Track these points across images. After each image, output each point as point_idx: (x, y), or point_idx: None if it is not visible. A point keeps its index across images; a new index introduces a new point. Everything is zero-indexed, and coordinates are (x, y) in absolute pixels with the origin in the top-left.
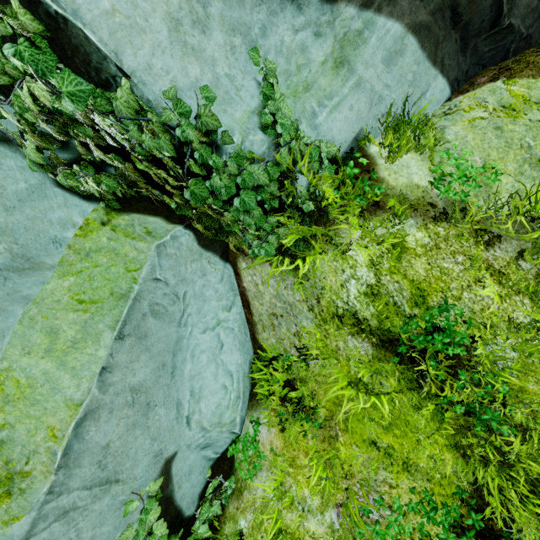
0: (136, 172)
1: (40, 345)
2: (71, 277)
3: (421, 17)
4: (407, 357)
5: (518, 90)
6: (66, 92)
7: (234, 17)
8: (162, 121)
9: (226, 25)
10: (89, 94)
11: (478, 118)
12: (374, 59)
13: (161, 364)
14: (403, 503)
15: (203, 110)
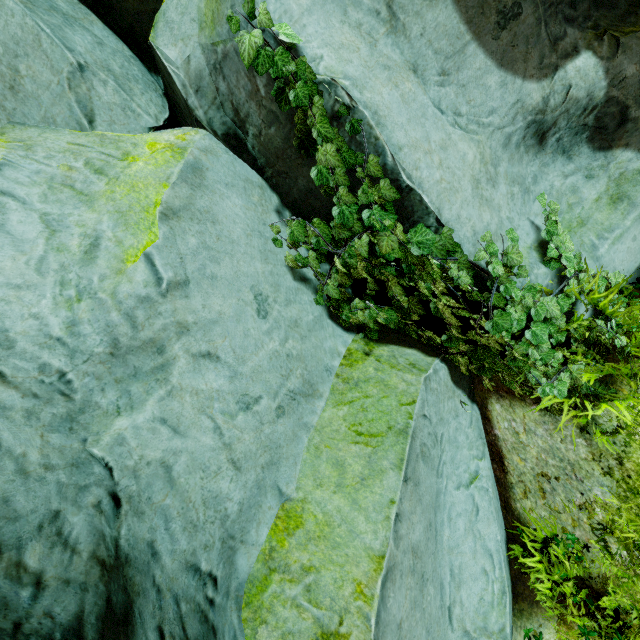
0: (419, 305)
1: (329, 477)
2: (344, 406)
3: None
4: None
5: None
6: (416, 241)
7: (514, 172)
8: (474, 260)
9: (508, 179)
10: (433, 241)
11: None
12: None
13: (428, 522)
14: None
15: (510, 249)
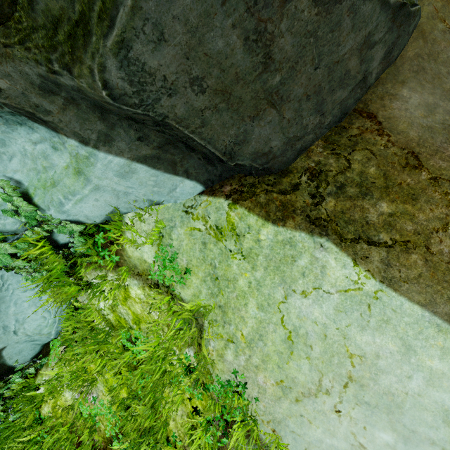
0: None
1: None
2: None
3: (145, 151)
4: (122, 347)
5: (233, 217)
6: None
7: None
8: None
9: None
10: None
11: (197, 229)
12: (106, 175)
13: None
14: (105, 402)
15: None
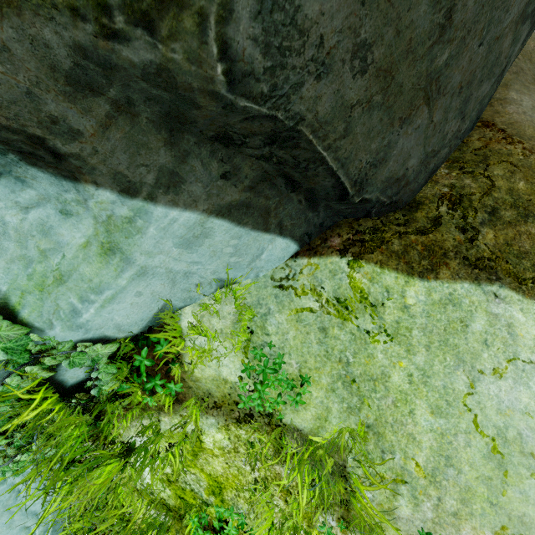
0: None
1: None
2: None
3: (230, 197)
4: None
5: (360, 280)
6: None
7: None
8: None
9: None
10: None
11: (308, 309)
12: (161, 246)
13: None
14: None
15: None
